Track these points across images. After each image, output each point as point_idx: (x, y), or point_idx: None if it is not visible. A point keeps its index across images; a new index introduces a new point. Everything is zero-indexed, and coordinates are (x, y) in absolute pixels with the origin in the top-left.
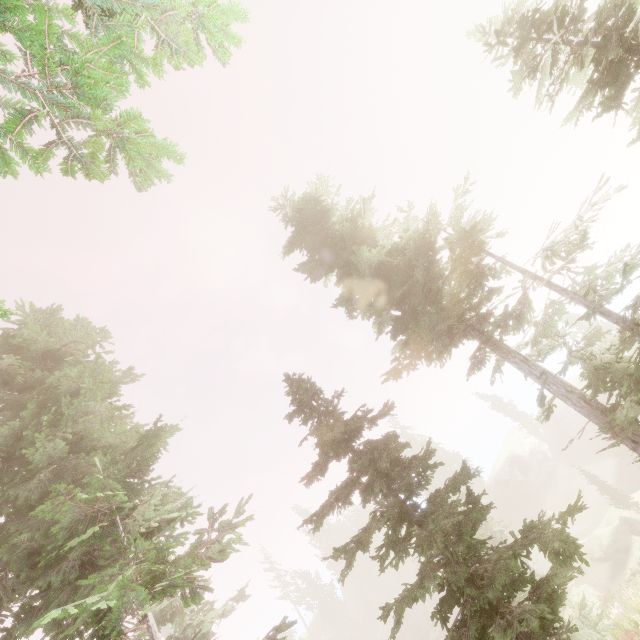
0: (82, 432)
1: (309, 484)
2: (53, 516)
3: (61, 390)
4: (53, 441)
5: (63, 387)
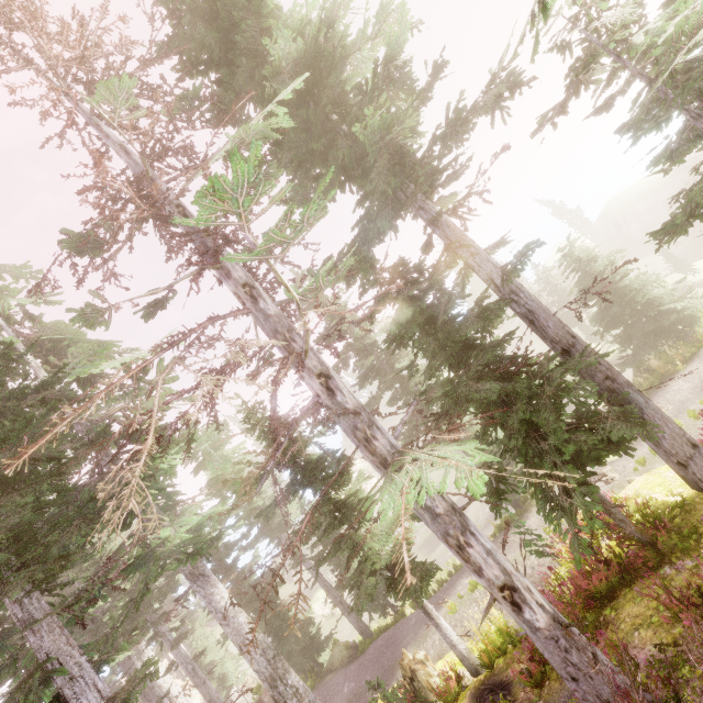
0: (354, 73)
1: (609, 108)
2: (361, 149)
3: (326, 13)
4: (342, 70)
5: (330, 7)
